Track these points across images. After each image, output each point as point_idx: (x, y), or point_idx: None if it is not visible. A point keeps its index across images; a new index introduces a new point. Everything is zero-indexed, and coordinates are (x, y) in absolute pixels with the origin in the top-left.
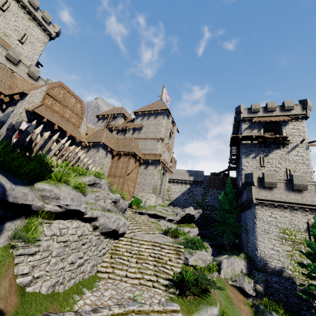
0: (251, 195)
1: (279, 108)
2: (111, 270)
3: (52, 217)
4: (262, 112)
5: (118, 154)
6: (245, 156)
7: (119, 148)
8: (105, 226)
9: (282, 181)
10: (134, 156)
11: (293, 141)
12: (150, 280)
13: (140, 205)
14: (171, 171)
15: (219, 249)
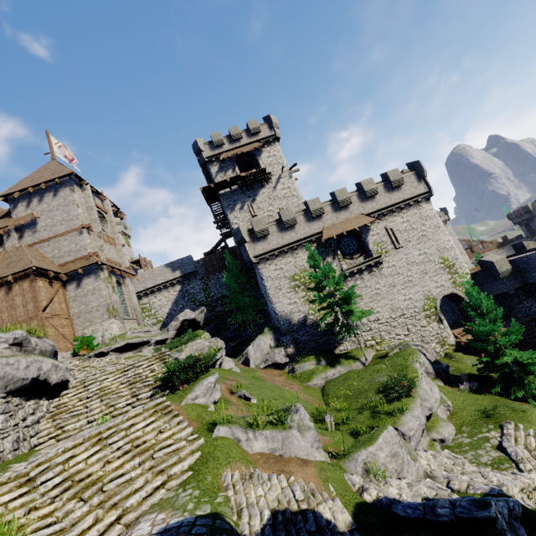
0: (247, 255)
1: (245, 134)
2: (58, 431)
3: None
4: (228, 143)
5: (2, 284)
6: (231, 211)
7: None
8: (11, 378)
9: (272, 224)
10: (42, 275)
11: (275, 173)
12: (128, 405)
13: (93, 344)
14: (132, 274)
15: (248, 343)
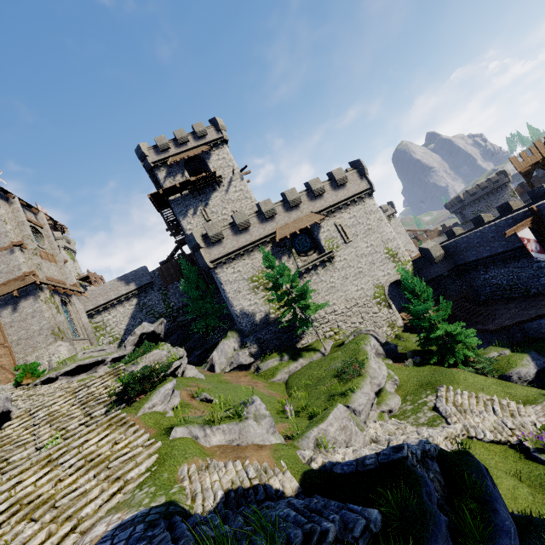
0: (203, 261)
1: (192, 137)
2: (2, 464)
3: None
4: (175, 147)
5: None
6: (183, 217)
7: None
8: None
9: (226, 227)
10: None
11: (226, 176)
12: (81, 425)
13: (39, 370)
14: (79, 292)
15: (214, 349)
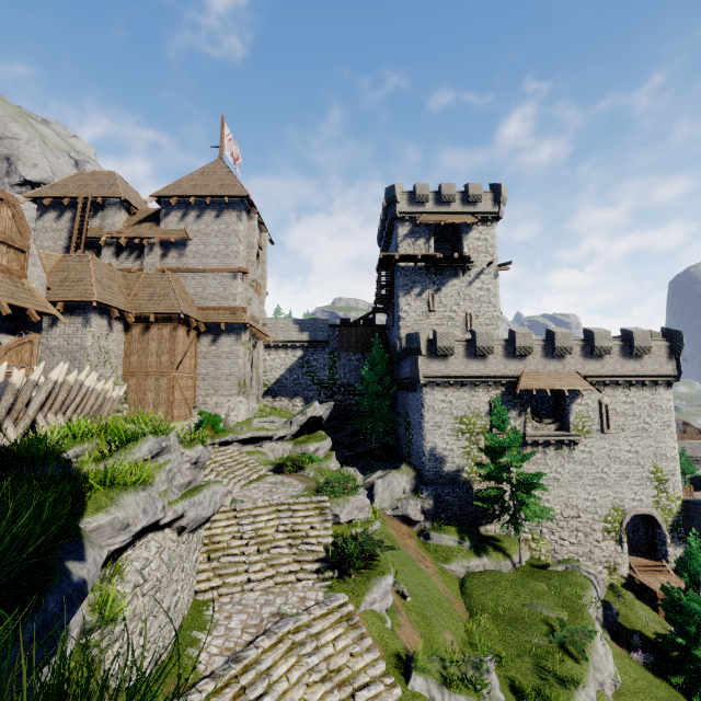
0: (417, 371)
1: (460, 198)
2: (220, 582)
3: (121, 560)
4: (434, 203)
5: (140, 320)
6: (405, 293)
7: (140, 305)
8: (198, 519)
9: (461, 343)
10: (184, 321)
11: (478, 264)
12: (291, 572)
13: (219, 427)
14: (267, 336)
15: (366, 459)
